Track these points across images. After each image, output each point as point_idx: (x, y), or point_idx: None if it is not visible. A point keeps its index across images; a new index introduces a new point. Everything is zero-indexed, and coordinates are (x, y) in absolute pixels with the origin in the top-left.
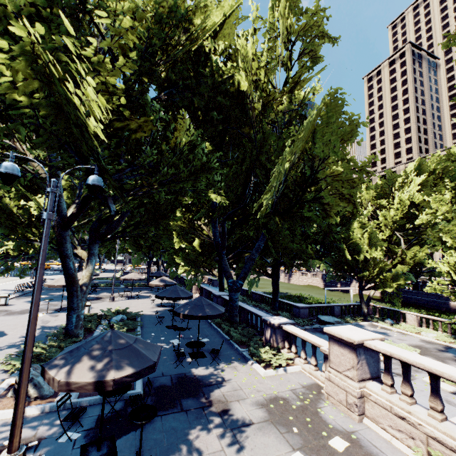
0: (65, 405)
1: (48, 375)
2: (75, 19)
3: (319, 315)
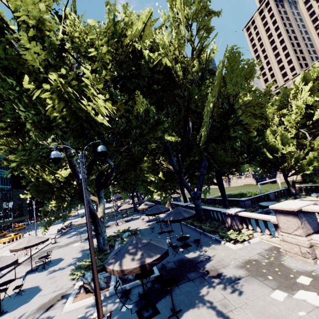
0: (116, 291)
1: (109, 269)
2: (62, 58)
3: (259, 202)
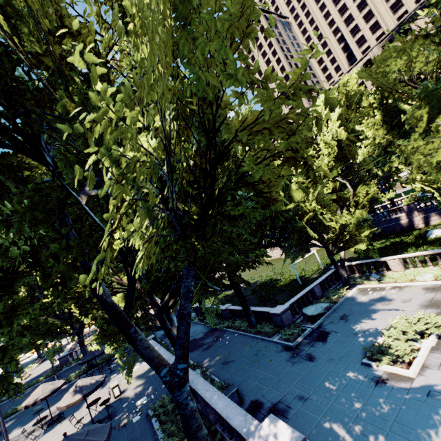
0: None
1: None
2: None
3: (303, 308)
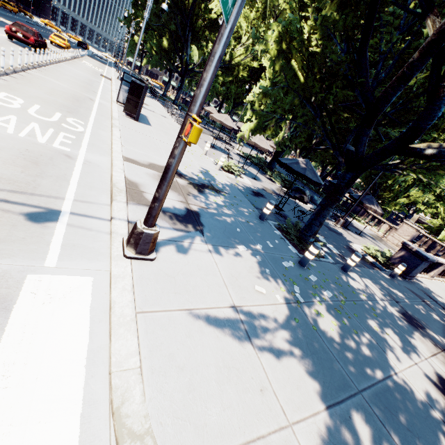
0: None
1: (366, 205)
2: None
3: None
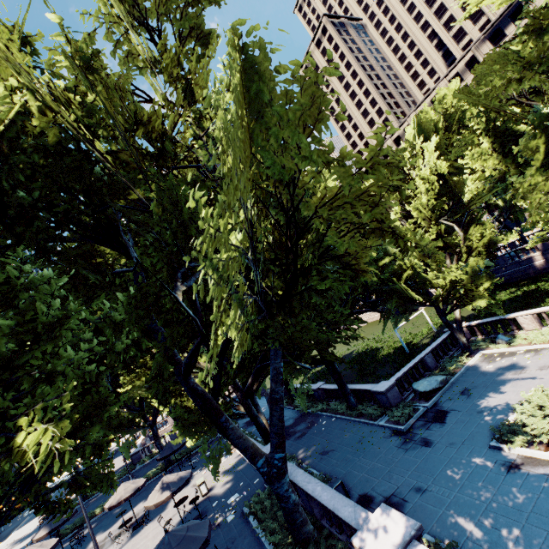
0: None
1: None
2: None
3: (413, 383)
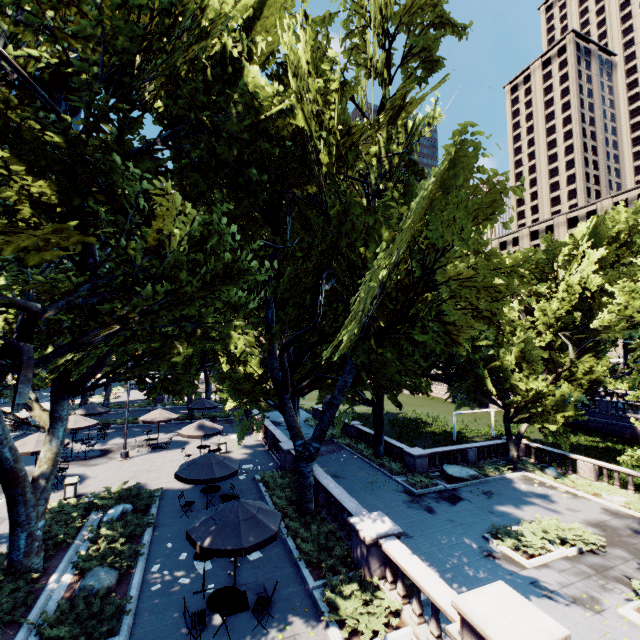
0: None
1: None
2: None
3: (445, 464)
